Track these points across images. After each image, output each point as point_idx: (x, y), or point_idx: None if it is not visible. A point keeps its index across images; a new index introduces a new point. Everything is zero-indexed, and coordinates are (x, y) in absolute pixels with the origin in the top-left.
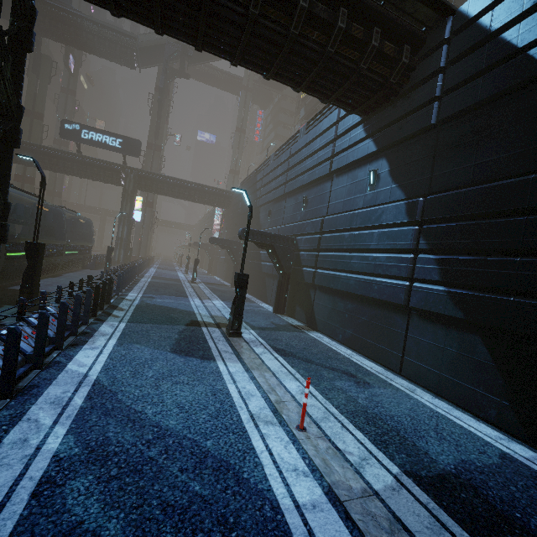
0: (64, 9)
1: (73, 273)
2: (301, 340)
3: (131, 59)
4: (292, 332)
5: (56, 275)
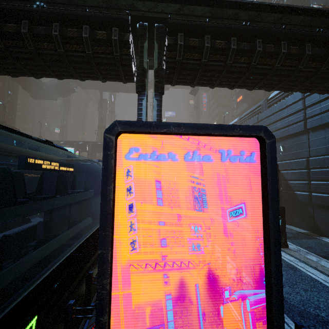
0: None
1: None
2: (326, 246)
3: None
4: (311, 239)
5: None
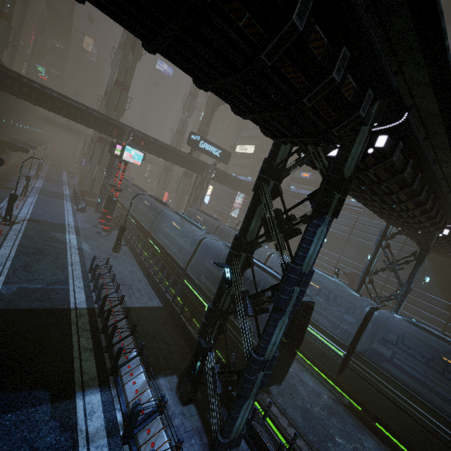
0: None
1: None
2: None
3: None
4: None
5: None
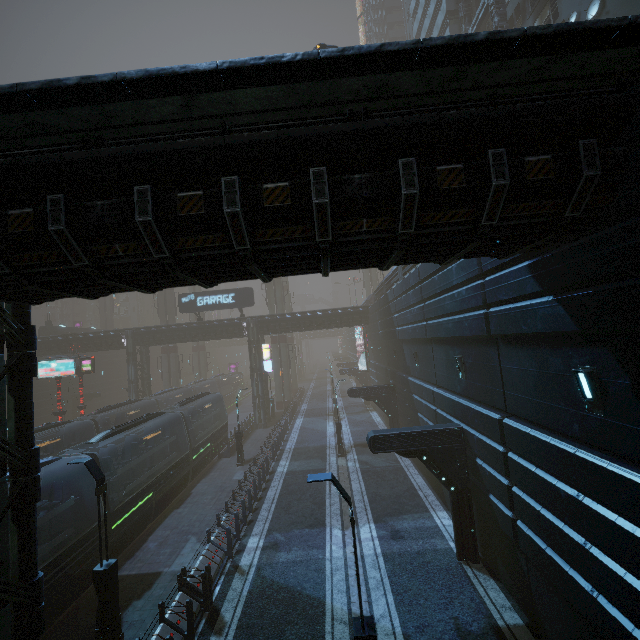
0: None
1: (204, 479)
2: None
3: None
4: None
5: (183, 498)
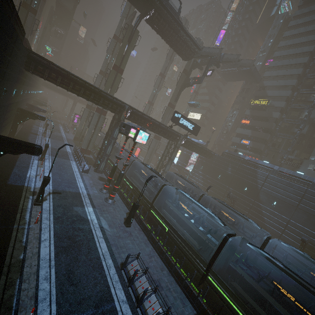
0: (176, 19)
1: None
2: None
3: (190, 58)
4: None
5: None
